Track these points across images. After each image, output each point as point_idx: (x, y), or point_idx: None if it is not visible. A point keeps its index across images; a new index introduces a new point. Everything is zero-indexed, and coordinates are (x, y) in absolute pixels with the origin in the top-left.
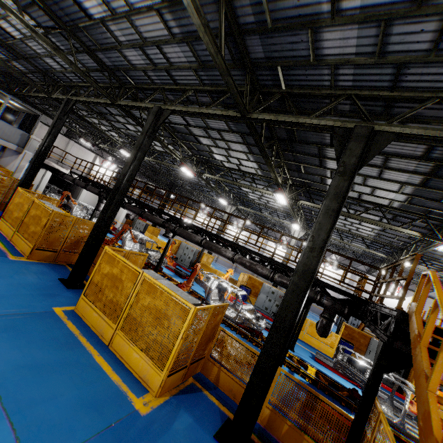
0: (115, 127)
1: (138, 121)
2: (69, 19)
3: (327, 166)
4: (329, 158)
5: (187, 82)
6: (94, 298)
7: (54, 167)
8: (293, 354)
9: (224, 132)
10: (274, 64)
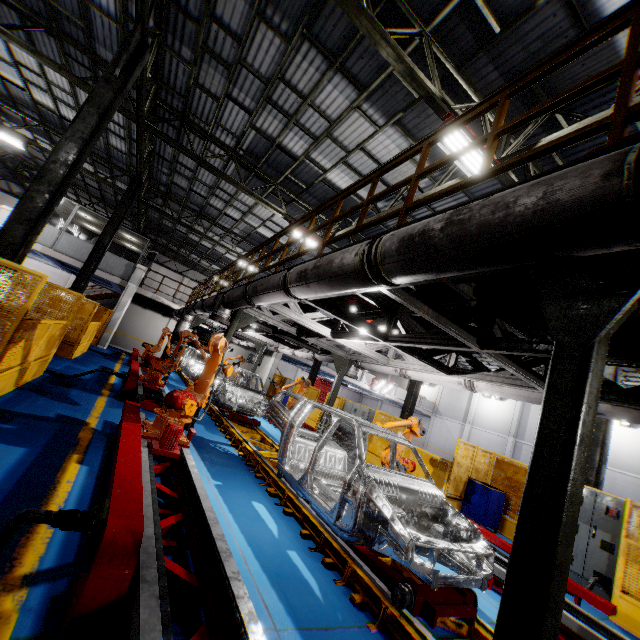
0: (227, 230)
1: (184, 149)
2: (41, 2)
3: None
4: None
5: None
6: None
7: (164, 303)
8: None
9: (285, 64)
10: None
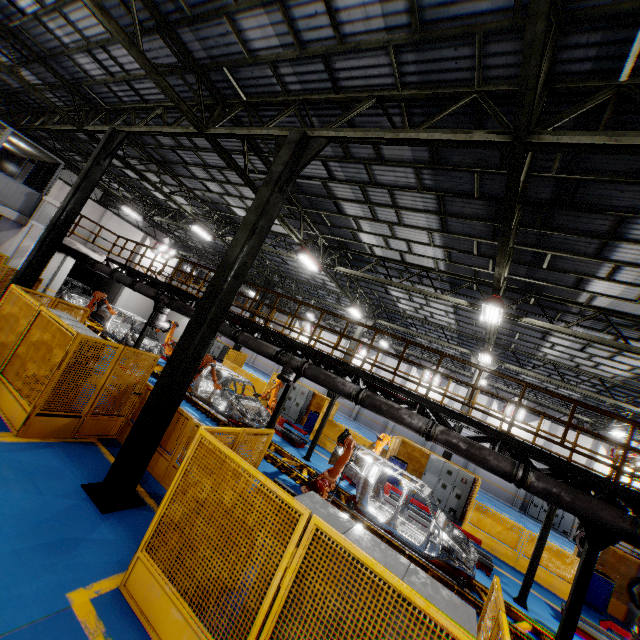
0: (186, 187)
1: (240, 169)
2: None
3: (612, 256)
4: (629, 241)
5: (364, 84)
6: (172, 565)
7: (80, 250)
8: (541, 624)
9: (404, 191)
10: (639, 6)
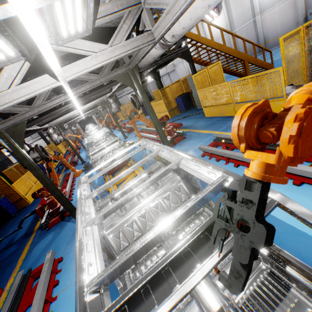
0: None
1: None
2: None
3: None
4: None
5: None
6: None
7: None
8: None
9: None
10: None
